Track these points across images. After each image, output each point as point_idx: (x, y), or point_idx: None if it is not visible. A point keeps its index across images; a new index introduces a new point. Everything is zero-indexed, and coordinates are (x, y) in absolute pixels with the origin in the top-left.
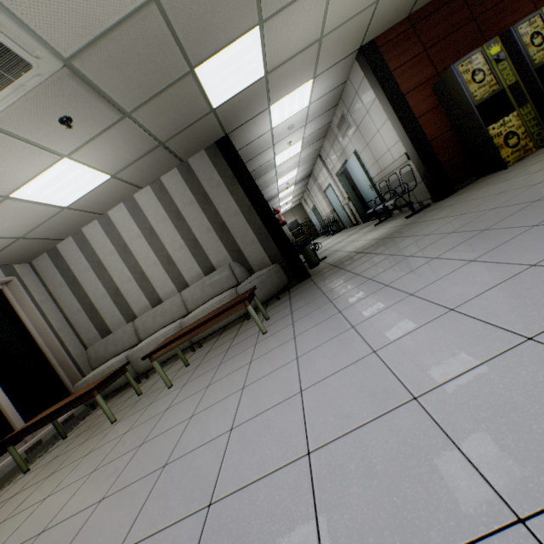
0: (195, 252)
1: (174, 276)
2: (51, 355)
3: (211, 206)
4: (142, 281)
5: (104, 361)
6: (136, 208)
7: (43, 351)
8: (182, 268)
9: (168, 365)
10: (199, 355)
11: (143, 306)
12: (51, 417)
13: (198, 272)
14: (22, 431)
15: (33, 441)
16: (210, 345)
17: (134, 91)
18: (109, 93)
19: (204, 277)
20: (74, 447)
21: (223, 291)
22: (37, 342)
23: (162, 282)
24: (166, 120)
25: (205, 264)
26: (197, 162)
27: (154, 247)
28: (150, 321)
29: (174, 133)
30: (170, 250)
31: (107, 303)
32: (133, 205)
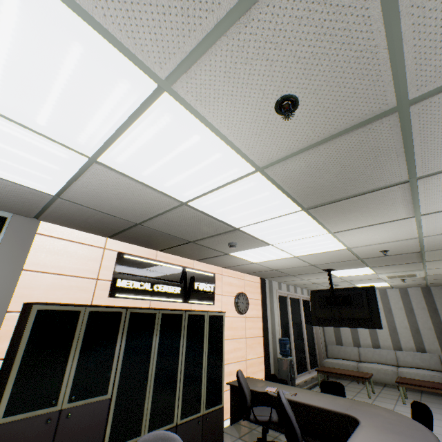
0: (414, 334)
1: (393, 339)
2: (315, 339)
3: (436, 316)
4: (371, 331)
5: (335, 357)
6: (384, 295)
7: (313, 335)
8: (401, 338)
9: (378, 386)
10: (411, 397)
11: (366, 343)
12: (341, 375)
13: (411, 346)
14: (328, 372)
15: (314, 375)
16: (416, 395)
17: (438, 277)
18: (427, 277)
19: (415, 351)
20: (348, 394)
21: (429, 369)
22: (313, 329)
23: (384, 338)
24: (439, 281)
25: (418, 345)
26: (436, 290)
27: (387, 318)
28: (369, 354)
29: (437, 282)
30: (397, 325)
31: (346, 330)
32: (383, 292)
